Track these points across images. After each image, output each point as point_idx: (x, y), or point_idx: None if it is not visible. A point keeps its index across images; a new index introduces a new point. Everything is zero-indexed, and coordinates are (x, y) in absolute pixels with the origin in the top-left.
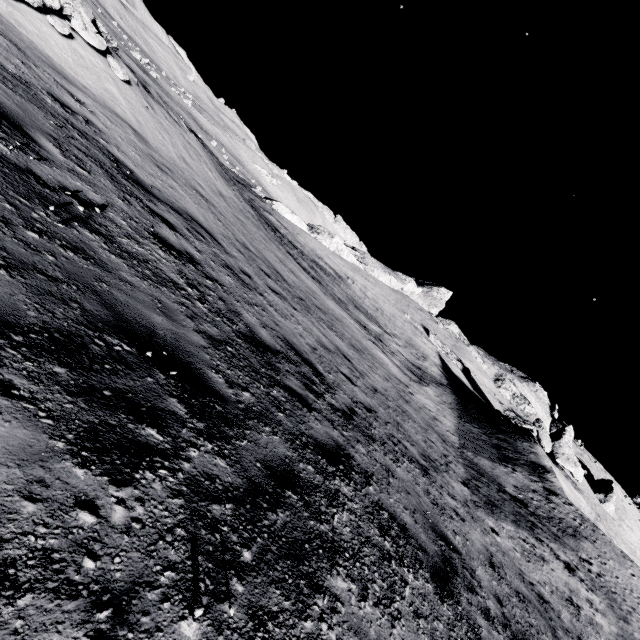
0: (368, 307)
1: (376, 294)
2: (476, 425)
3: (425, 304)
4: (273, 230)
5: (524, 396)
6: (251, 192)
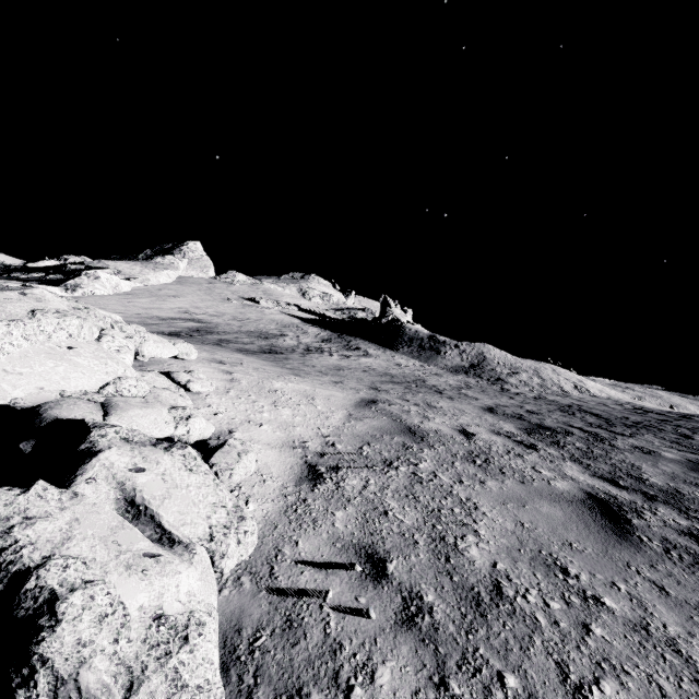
0: (242, 326)
1: (205, 305)
2: (399, 346)
3: (199, 272)
4: None
5: (324, 292)
6: None
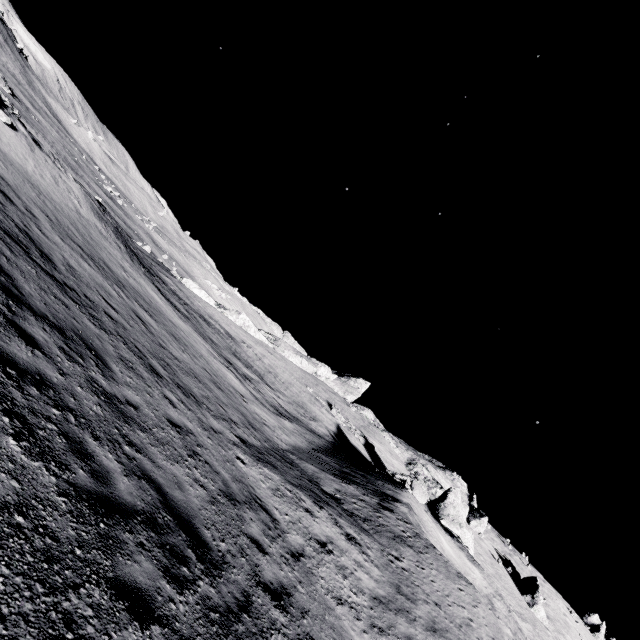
0: (257, 365)
1: (276, 364)
2: (333, 458)
3: (341, 391)
4: (151, 273)
5: (437, 481)
6: (163, 269)
